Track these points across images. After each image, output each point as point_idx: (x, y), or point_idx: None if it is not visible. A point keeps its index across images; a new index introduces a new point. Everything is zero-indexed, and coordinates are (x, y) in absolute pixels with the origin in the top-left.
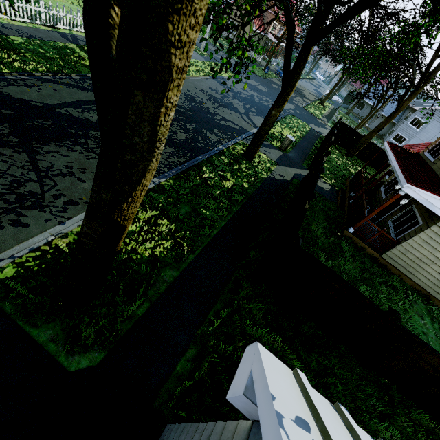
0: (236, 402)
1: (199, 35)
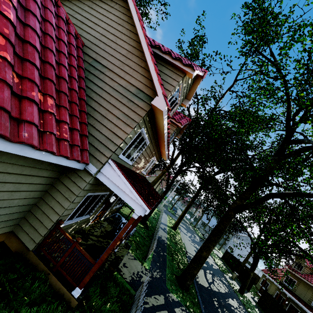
0: None
1: None
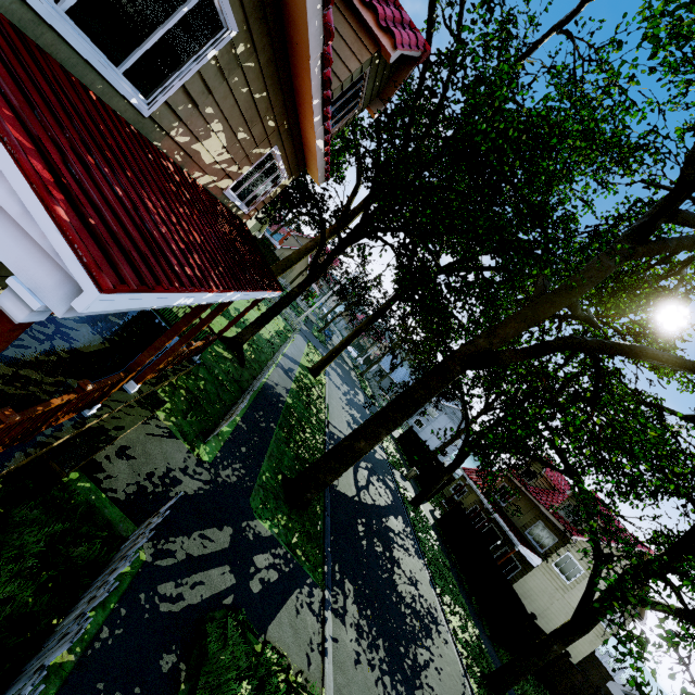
0: None
1: None
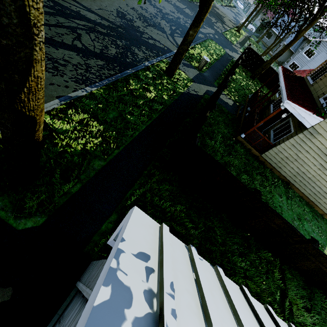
0: (113, 245)
1: None
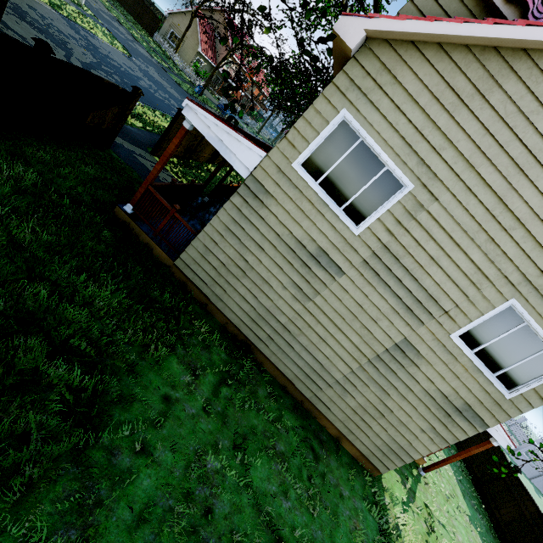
0: None
1: (108, 10)
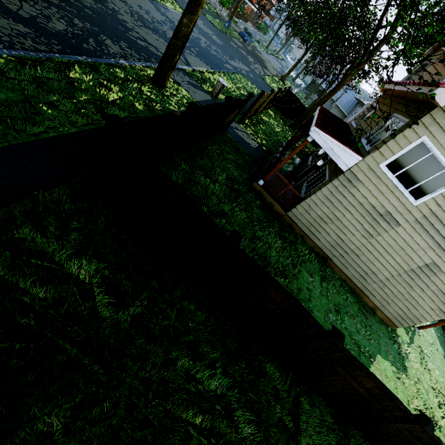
0: None
1: None
